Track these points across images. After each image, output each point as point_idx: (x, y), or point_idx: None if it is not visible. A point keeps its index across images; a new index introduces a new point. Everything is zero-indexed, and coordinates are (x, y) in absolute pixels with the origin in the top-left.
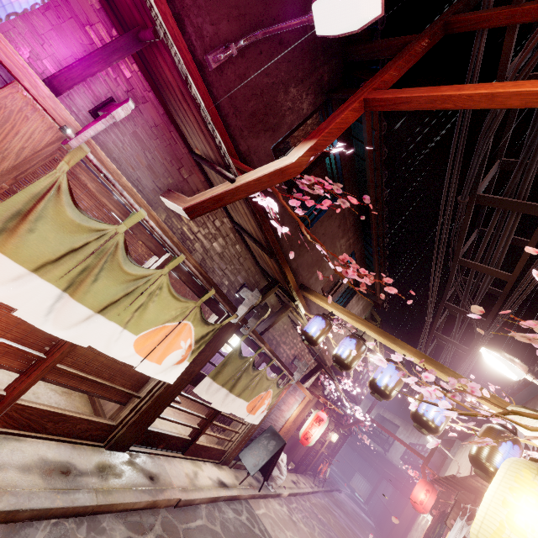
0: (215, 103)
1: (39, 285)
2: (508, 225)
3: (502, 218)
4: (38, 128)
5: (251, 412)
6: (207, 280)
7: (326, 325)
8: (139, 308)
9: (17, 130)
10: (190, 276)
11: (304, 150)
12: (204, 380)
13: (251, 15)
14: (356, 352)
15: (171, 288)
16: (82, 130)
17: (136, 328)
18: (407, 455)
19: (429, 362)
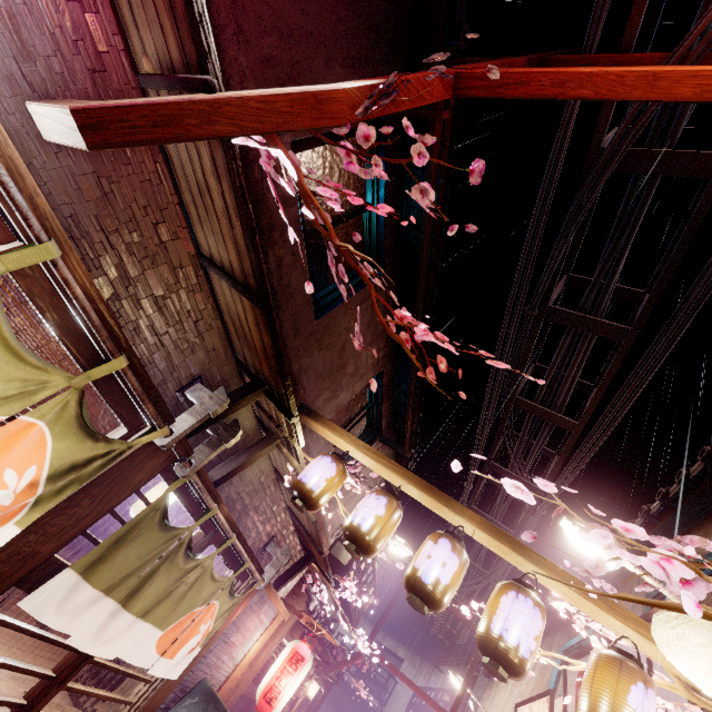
0: None
1: None
2: (579, 354)
3: (570, 346)
4: None
5: (167, 652)
6: (112, 334)
7: (338, 472)
8: None
9: None
10: (71, 316)
11: (364, 82)
12: (59, 577)
13: None
14: (387, 520)
15: None
16: None
17: None
18: (413, 708)
19: (502, 539)
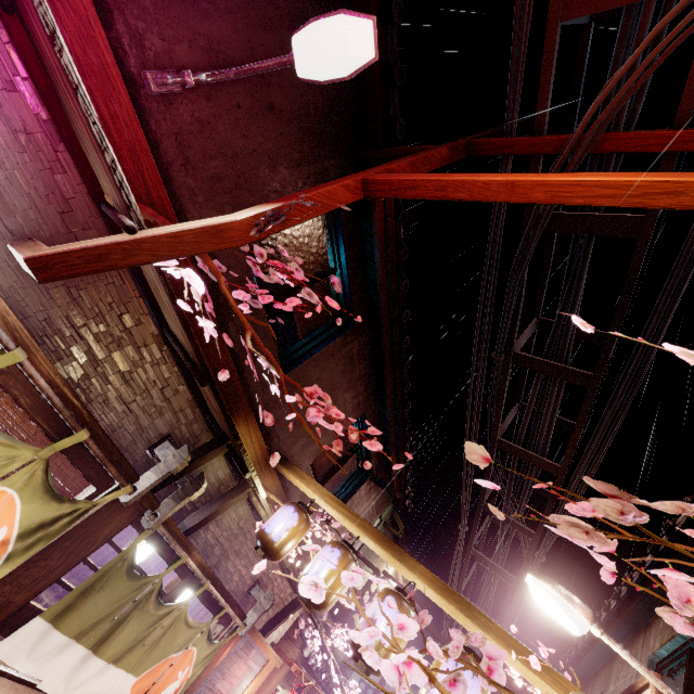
0: (151, 140)
1: None
2: (552, 397)
3: (544, 389)
4: None
5: None
6: (76, 411)
7: (299, 522)
8: None
9: None
10: (42, 399)
11: (260, 210)
12: (29, 624)
13: (229, 57)
14: (339, 574)
15: None
16: None
17: None
18: None
19: (451, 598)
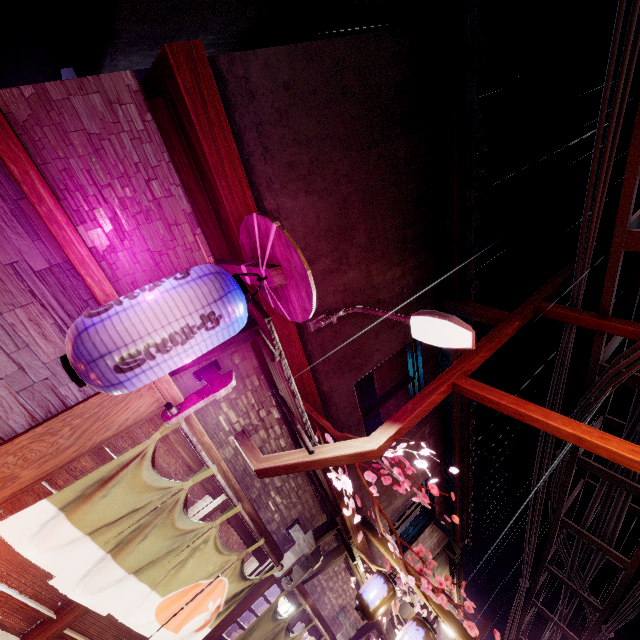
0: (307, 355)
1: (88, 548)
2: (619, 500)
3: (611, 486)
4: (147, 402)
5: None
6: (258, 526)
7: (388, 593)
8: (177, 565)
9: (128, 406)
10: (241, 518)
11: (388, 435)
12: None
13: (355, 287)
14: None
15: (217, 541)
16: (184, 406)
17: (166, 588)
18: None
19: None
